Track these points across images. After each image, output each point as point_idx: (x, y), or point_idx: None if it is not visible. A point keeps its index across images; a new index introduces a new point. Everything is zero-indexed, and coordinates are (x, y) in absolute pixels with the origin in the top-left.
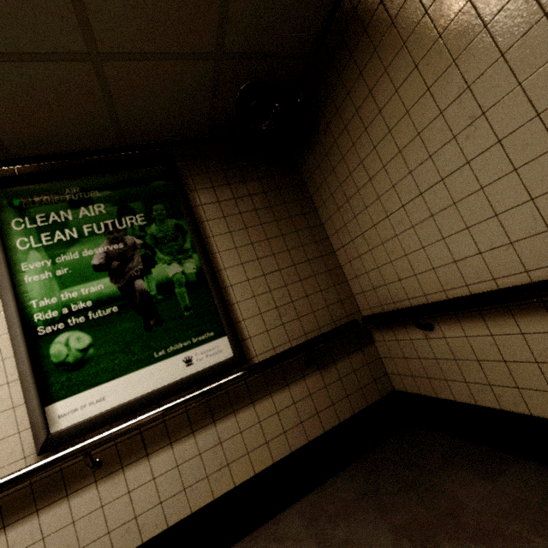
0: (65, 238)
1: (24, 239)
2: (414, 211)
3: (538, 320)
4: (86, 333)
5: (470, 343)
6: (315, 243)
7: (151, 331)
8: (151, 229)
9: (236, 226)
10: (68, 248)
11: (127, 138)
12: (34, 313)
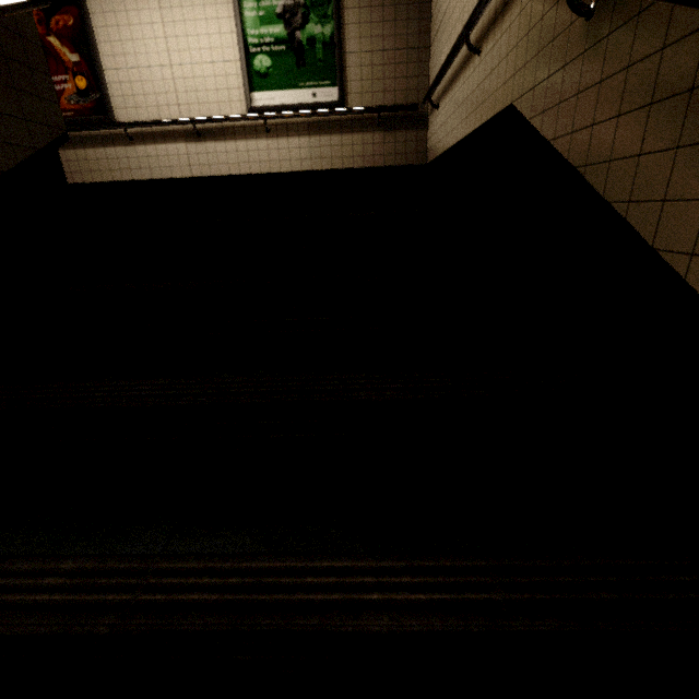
0: None
1: None
2: (447, 16)
3: (450, 93)
4: (269, 59)
5: (442, 115)
6: (418, 35)
7: (299, 69)
8: None
9: (365, 4)
10: None
11: None
12: (248, 38)
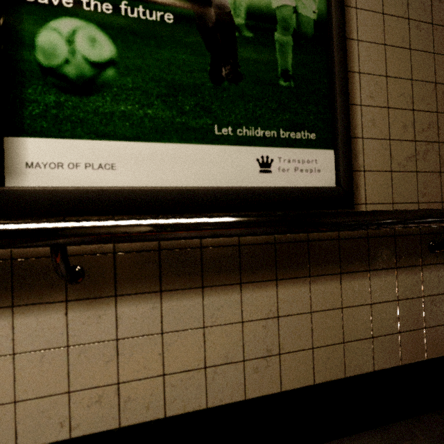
0: None
1: None
2: None
3: None
4: (108, 36)
5: None
6: None
7: (218, 86)
8: None
9: None
10: None
11: None
12: None
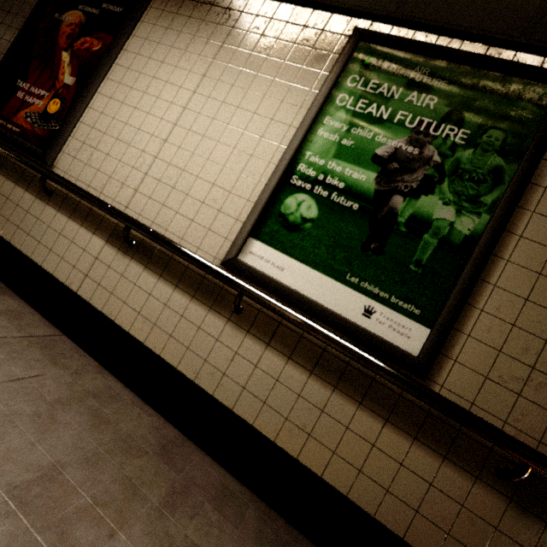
0: (375, 114)
1: (346, 96)
2: None
3: None
4: (317, 207)
5: None
6: None
7: (364, 252)
8: (463, 154)
9: None
10: (370, 125)
11: (541, 29)
12: (301, 163)
